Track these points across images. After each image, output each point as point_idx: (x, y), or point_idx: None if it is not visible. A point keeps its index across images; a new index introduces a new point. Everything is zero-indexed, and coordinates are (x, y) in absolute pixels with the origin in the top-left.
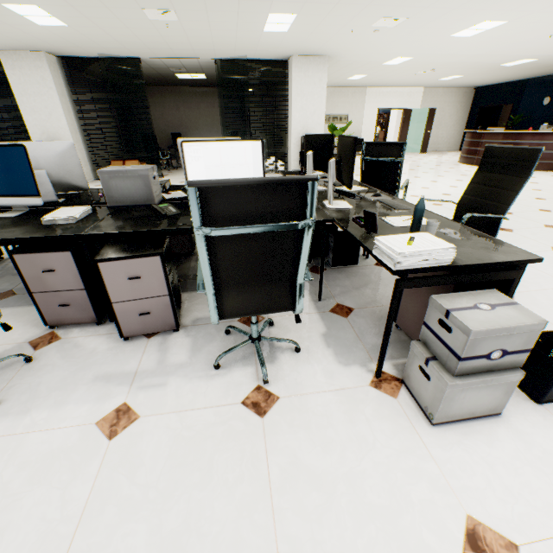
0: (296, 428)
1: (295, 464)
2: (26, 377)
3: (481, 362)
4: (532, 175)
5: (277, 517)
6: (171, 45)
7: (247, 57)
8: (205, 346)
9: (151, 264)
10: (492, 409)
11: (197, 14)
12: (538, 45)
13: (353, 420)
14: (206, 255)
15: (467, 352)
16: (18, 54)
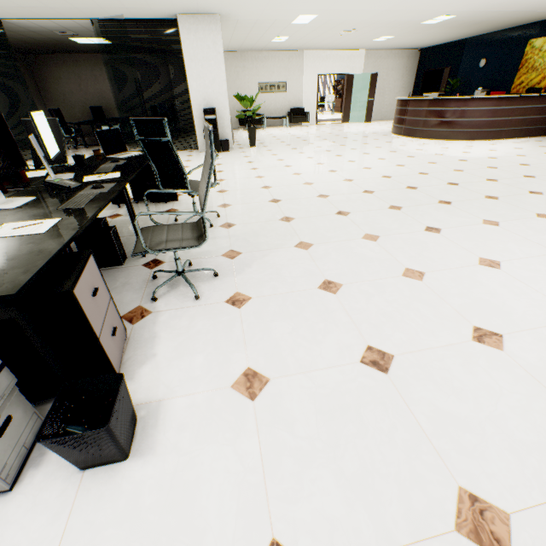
0: None
1: None
2: None
3: None
4: (447, 146)
5: None
6: (16, 2)
7: (127, 16)
8: None
9: None
10: None
11: None
12: None
13: None
14: None
15: None
16: None
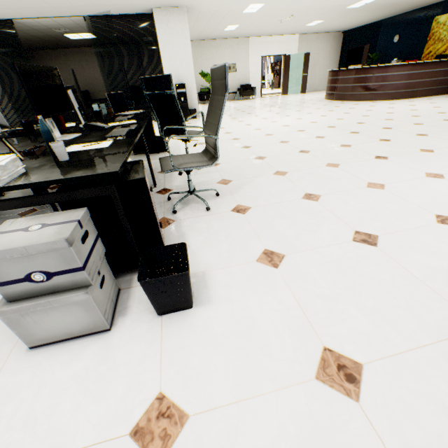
0: None
1: None
2: None
3: (29, 285)
4: (374, 104)
5: None
6: (27, 3)
7: (112, 12)
8: None
9: None
10: (92, 327)
11: None
12: None
13: None
14: None
15: None
16: None
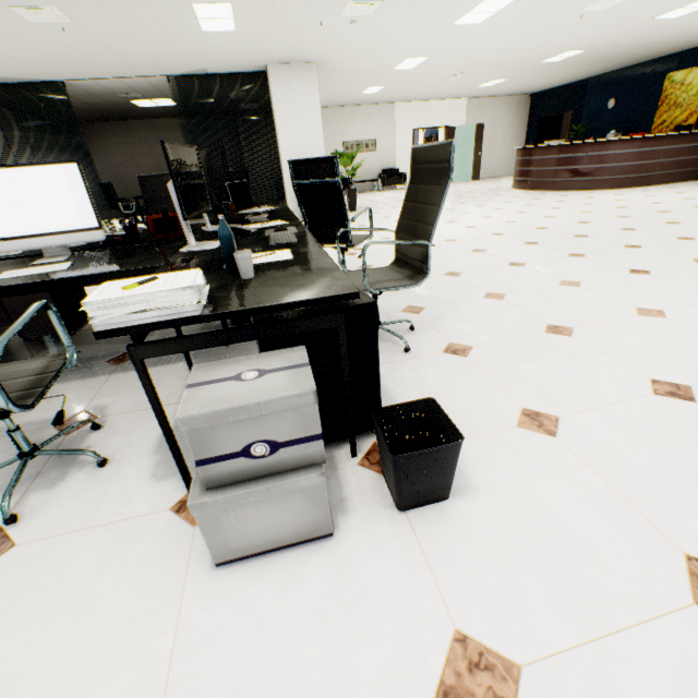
0: None
1: None
2: None
3: (242, 463)
4: (591, 196)
5: None
6: (92, 59)
7: (209, 71)
8: None
9: None
10: (310, 529)
11: (93, 10)
12: (573, 30)
13: (101, 571)
14: None
15: (200, 451)
16: None
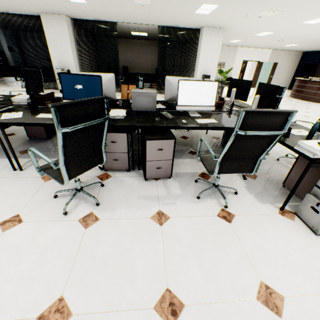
0: (249, 229)
1: (254, 245)
2: (105, 193)
3: None
4: None
5: (255, 266)
6: (138, 16)
7: (177, 26)
8: (186, 187)
9: (169, 143)
10: None
11: (162, 1)
12: None
13: (276, 229)
14: (231, 143)
15: None
16: (51, 16)
